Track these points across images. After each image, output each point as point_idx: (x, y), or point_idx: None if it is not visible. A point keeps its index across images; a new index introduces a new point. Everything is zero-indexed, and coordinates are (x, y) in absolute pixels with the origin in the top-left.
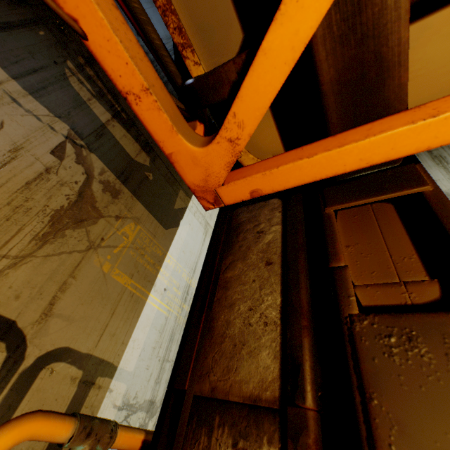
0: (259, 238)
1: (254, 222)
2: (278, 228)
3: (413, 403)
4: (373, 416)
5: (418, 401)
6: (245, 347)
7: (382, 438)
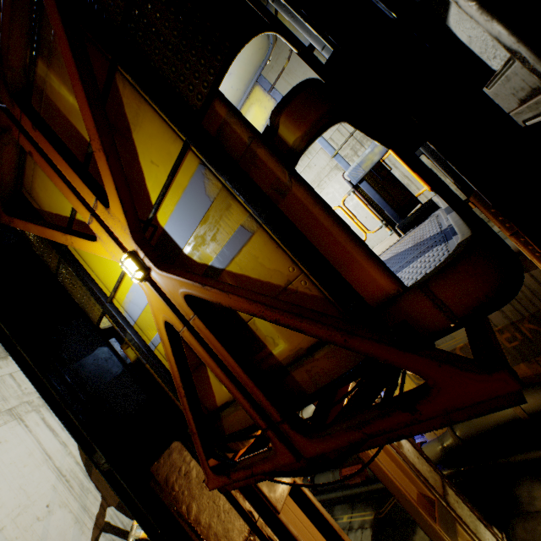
0: (189, 477)
1: (176, 469)
2: (194, 462)
3: (271, 486)
4: (269, 498)
5: (271, 485)
6: (230, 531)
7: (272, 500)
